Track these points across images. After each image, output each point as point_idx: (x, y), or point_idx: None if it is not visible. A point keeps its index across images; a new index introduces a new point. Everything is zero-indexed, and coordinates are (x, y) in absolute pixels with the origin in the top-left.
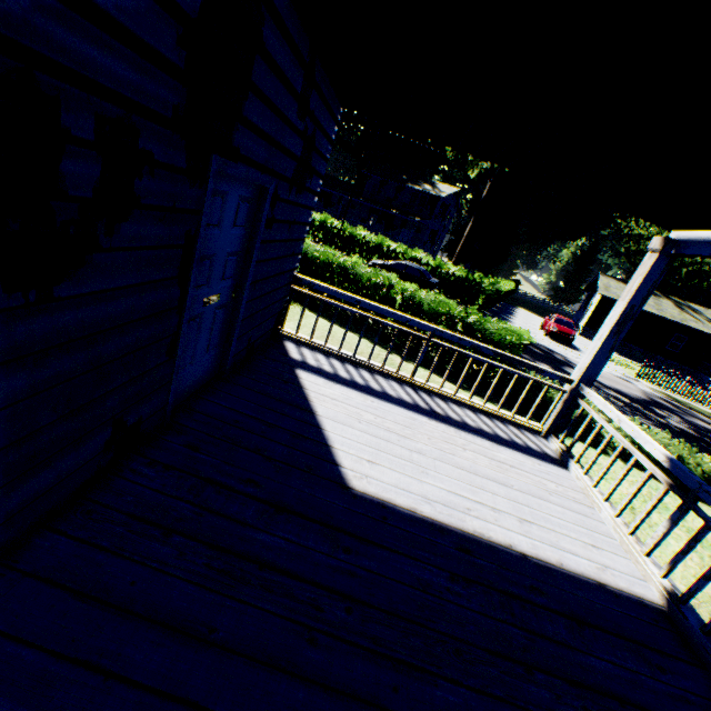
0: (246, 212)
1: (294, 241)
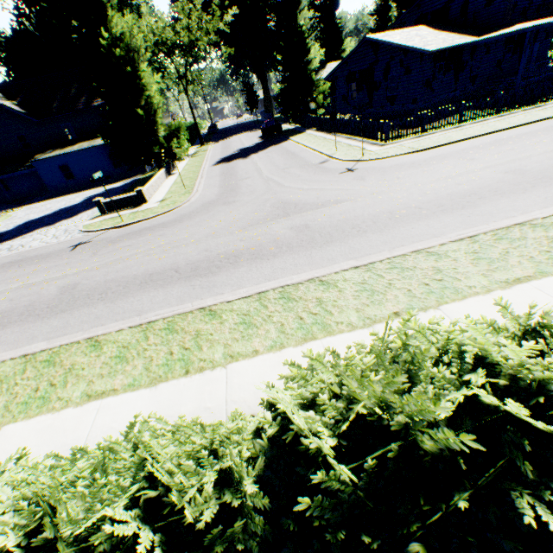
0: (537, 46)
1: (546, 47)
